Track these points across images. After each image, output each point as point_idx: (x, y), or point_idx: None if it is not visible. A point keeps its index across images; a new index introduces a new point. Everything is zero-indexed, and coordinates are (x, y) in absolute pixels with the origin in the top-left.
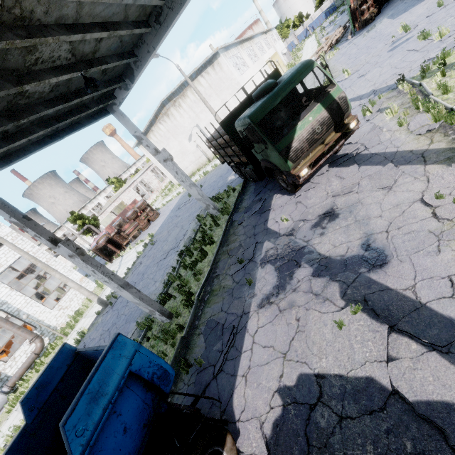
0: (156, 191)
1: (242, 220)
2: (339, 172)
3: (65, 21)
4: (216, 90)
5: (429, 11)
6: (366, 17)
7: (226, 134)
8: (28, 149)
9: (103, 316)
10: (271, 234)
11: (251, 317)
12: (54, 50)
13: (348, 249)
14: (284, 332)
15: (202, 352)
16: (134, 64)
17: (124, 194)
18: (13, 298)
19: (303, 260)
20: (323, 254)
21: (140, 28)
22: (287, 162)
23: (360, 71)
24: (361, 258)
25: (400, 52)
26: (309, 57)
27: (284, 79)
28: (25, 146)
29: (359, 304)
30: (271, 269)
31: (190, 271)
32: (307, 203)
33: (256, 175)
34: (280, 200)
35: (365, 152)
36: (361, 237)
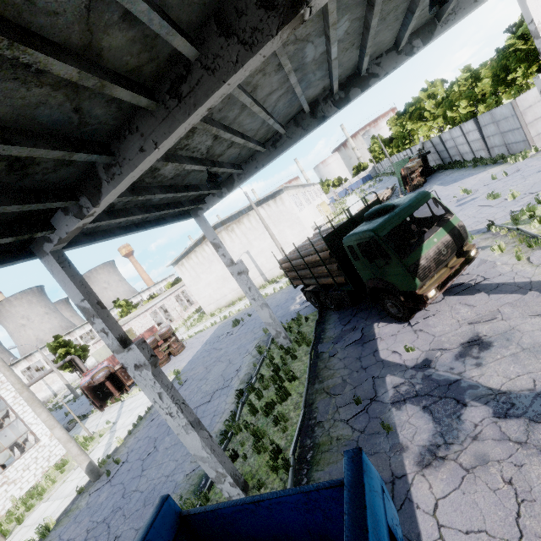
0: (176, 321)
1: (334, 351)
2: (463, 299)
3: (224, 122)
4: (274, 221)
5: (483, 182)
6: (415, 183)
7: (321, 252)
8: (113, 232)
9: (90, 496)
10: (393, 367)
11: (413, 482)
12: (201, 142)
13: (534, 381)
14: (494, 503)
15: None
16: (237, 176)
17: (136, 319)
18: None
19: (466, 397)
20: (497, 388)
21: (261, 146)
22: (415, 279)
23: None
24: None
25: (472, 207)
26: (357, 208)
27: (401, 203)
28: (112, 228)
29: None
30: (417, 411)
31: (262, 417)
32: (433, 331)
33: (350, 299)
34: (387, 328)
35: (486, 282)
36: None
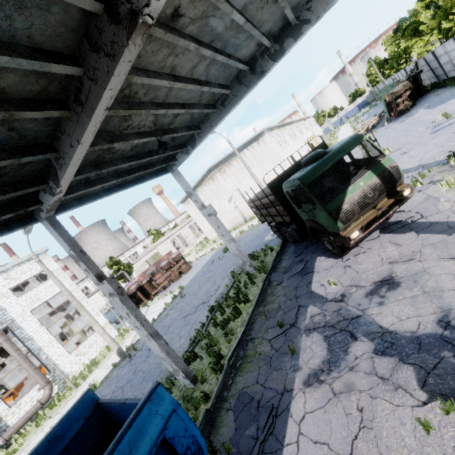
0: (190, 245)
1: (281, 280)
2: (393, 238)
3: (157, 101)
4: (259, 161)
5: None
6: (401, 108)
7: (271, 195)
8: (99, 194)
9: (119, 370)
10: (317, 298)
11: (295, 396)
12: (142, 120)
13: (419, 324)
14: (342, 425)
15: (230, 434)
16: (197, 135)
17: (161, 245)
18: (39, 335)
19: (359, 332)
20: (386, 327)
21: (208, 108)
22: (337, 223)
23: (402, 149)
24: (440, 338)
25: (444, 134)
26: None
27: (333, 149)
28: (97, 191)
29: (450, 400)
30: (319, 339)
31: (220, 329)
32: (358, 268)
33: (298, 235)
34: (325, 262)
35: (421, 220)
36: (435, 311)
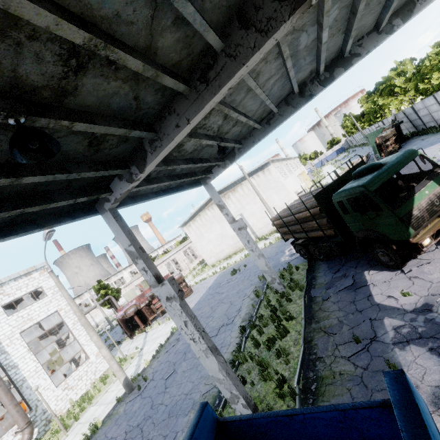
0: (184, 270)
1: (327, 296)
2: None
3: (232, 104)
4: (263, 188)
5: None
6: (390, 149)
7: (310, 208)
8: (148, 196)
9: (126, 405)
10: (390, 310)
11: None
12: (214, 122)
13: None
14: None
15: None
16: (237, 150)
17: None
18: (25, 362)
19: None
20: None
21: (258, 124)
22: (408, 228)
23: None
24: None
25: None
26: (334, 175)
27: (388, 161)
28: (147, 193)
29: None
30: (423, 352)
31: (265, 350)
32: (429, 278)
33: (339, 249)
34: (379, 275)
35: None
36: None
